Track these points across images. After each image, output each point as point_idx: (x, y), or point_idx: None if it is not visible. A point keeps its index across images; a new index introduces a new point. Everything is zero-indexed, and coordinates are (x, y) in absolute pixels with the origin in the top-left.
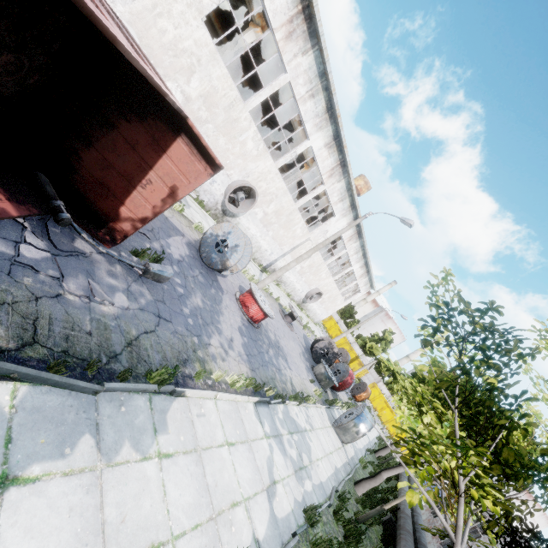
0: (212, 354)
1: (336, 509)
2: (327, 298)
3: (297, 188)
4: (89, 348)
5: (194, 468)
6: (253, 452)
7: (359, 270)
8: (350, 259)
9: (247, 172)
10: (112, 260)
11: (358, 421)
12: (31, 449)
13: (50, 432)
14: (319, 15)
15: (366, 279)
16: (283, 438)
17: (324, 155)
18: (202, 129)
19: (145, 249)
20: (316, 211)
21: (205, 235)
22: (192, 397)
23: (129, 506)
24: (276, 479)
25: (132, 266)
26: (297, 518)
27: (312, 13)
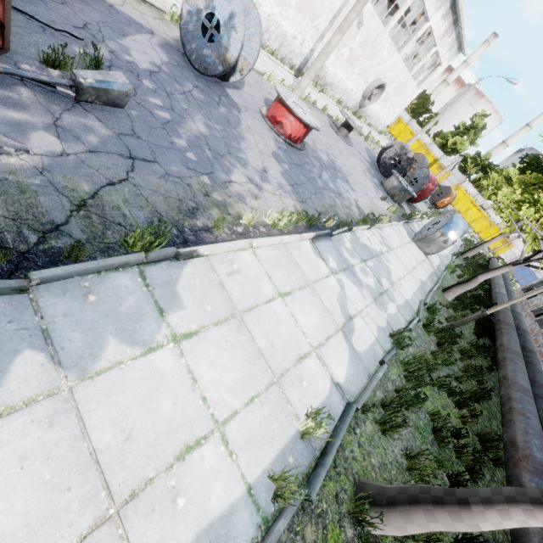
0: (237, 194)
1: (427, 322)
2: (392, 91)
3: None
4: None
5: (236, 337)
6: (318, 294)
7: (440, 24)
8: (426, 7)
9: None
10: (6, 81)
11: (446, 230)
12: None
13: None
14: None
15: (451, 38)
16: (355, 269)
17: None
18: None
19: (63, 50)
20: None
21: (182, 21)
22: (214, 254)
23: (136, 416)
24: (352, 315)
25: (51, 86)
26: (383, 344)
27: None
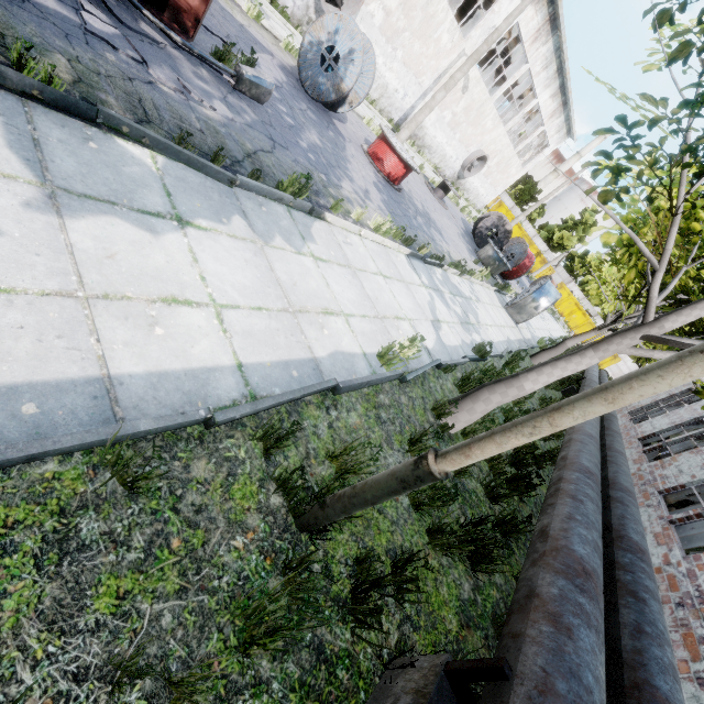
0: (347, 198)
1: (509, 360)
2: (495, 166)
3: None
4: (207, 146)
5: (351, 279)
6: (412, 292)
7: (549, 103)
8: (534, 84)
9: None
10: (193, 61)
11: (538, 295)
12: (191, 207)
13: (202, 202)
14: None
15: (559, 120)
16: (445, 295)
17: None
18: None
19: (228, 48)
20: None
21: (302, 50)
22: (333, 226)
23: (297, 279)
24: (440, 320)
25: (219, 73)
26: (466, 352)
27: None
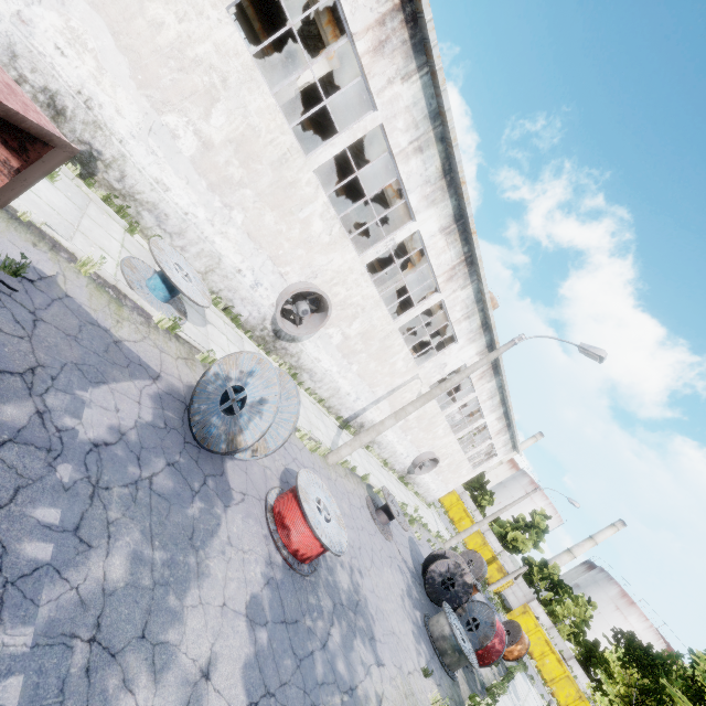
0: None
1: None
2: (446, 465)
3: (399, 304)
4: None
5: None
6: None
7: (495, 423)
8: (482, 407)
9: (313, 270)
10: None
11: None
12: None
13: None
14: (430, 12)
15: (505, 437)
16: None
17: (439, 245)
18: (234, 197)
19: None
20: (427, 334)
21: (204, 377)
22: None
23: None
24: None
25: None
26: None
27: (418, 9)
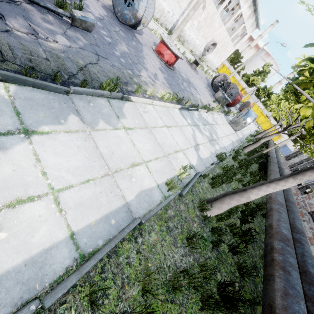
0: (144, 81)
1: (234, 156)
2: (220, 47)
3: None
4: (51, 69)
5: (148, 135)
6: (183, 131)
7: (247, 11)
8: (239, 1)
9: None
10: (42, 11)
11: (246, 117)
12: (36, 118)
13: (45, 112)
14: None
15: (252, 19)
16: (200, 127)
17: None
18: None
19: None
20: None
21: None
22: (137, 103)
23: (114, 148)
24: (198, 143)
25: (61, 16)
26: (213, 159)
27: None
